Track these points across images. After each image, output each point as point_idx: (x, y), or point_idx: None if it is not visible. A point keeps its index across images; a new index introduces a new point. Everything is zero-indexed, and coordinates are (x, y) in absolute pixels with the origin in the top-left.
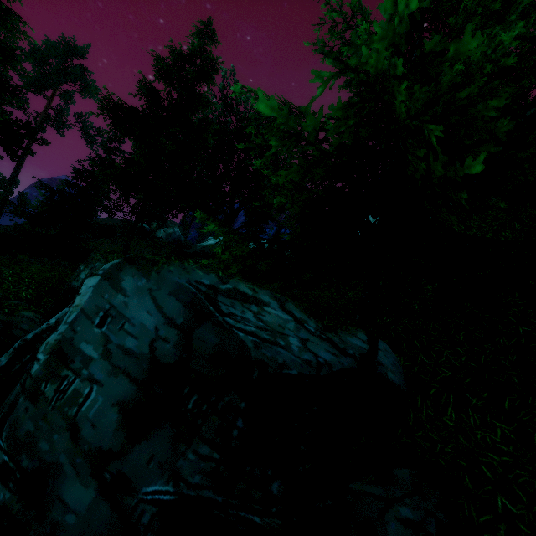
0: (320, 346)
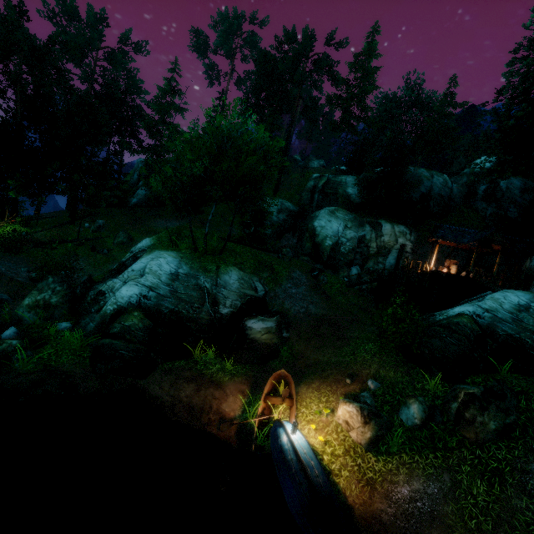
0: None
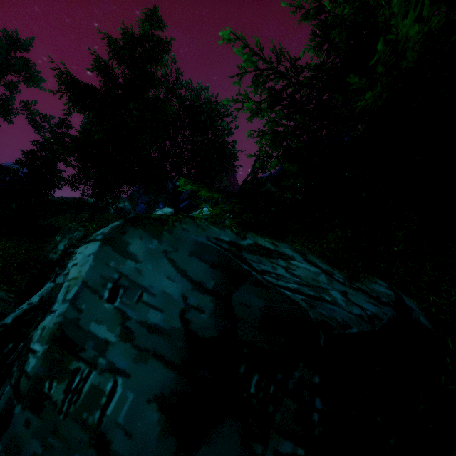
0: (359, 297)
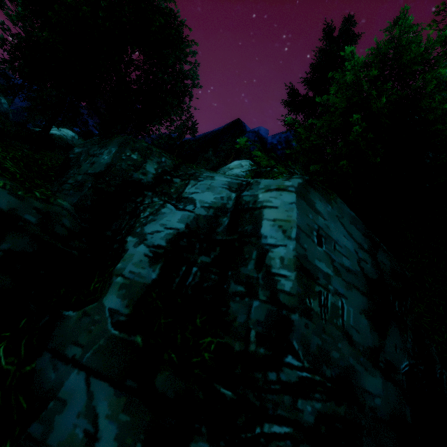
0: None
